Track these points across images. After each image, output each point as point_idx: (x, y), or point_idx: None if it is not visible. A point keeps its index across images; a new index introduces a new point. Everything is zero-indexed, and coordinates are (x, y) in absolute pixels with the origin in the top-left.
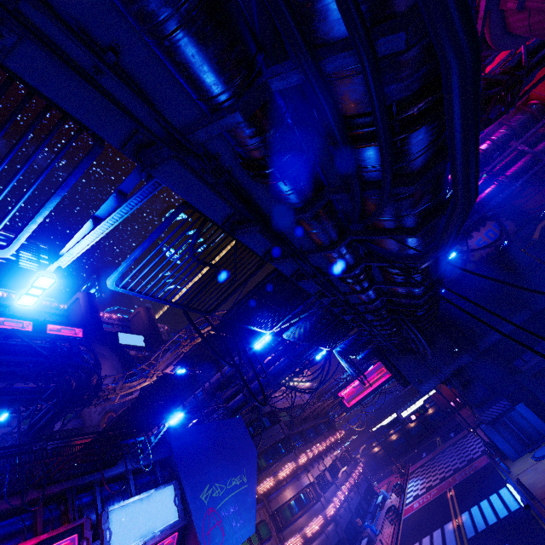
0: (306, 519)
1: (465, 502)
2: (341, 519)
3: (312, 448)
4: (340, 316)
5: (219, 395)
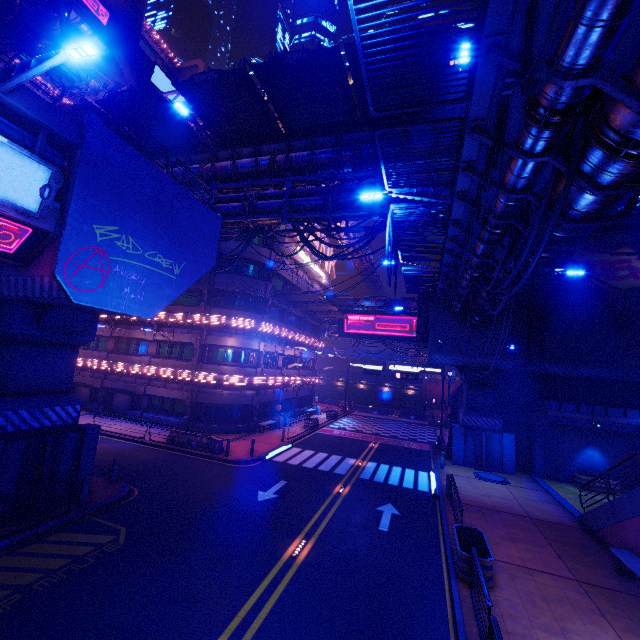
0: (232, 370)
1: (380, 458)
2: (264, 394)
3: (283, 329)
4: (466, 94)
5: (214, 184)
